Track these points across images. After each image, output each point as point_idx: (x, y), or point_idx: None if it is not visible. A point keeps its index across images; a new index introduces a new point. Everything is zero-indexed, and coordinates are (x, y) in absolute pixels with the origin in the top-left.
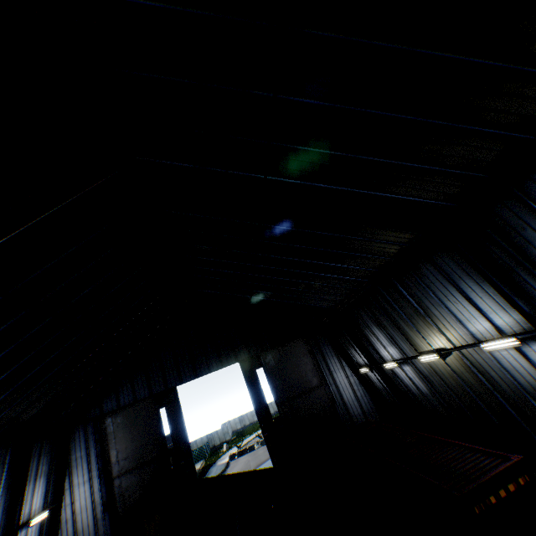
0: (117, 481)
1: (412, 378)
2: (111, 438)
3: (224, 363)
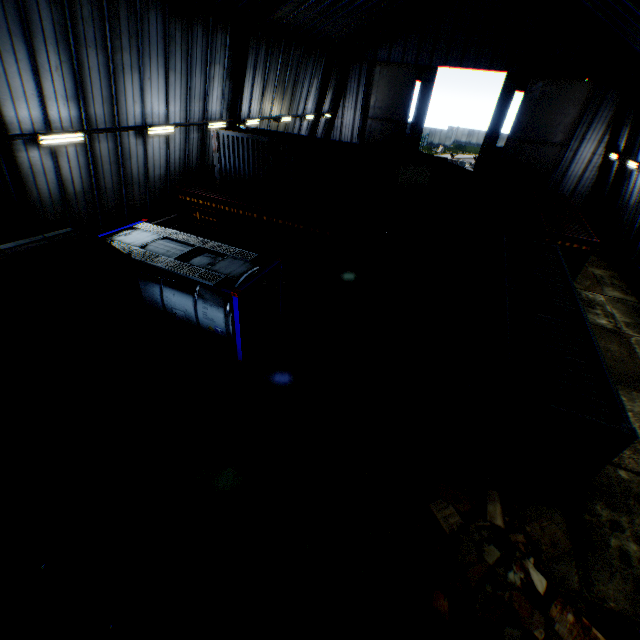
0: (369, 122)
1: (634, 187)
2: (375, 87)
3: (491, 67)
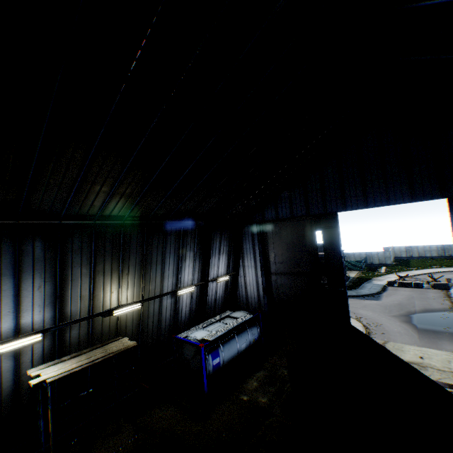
0: (274, 277)
1: None
2: (270, 243)
3: (415, 196)
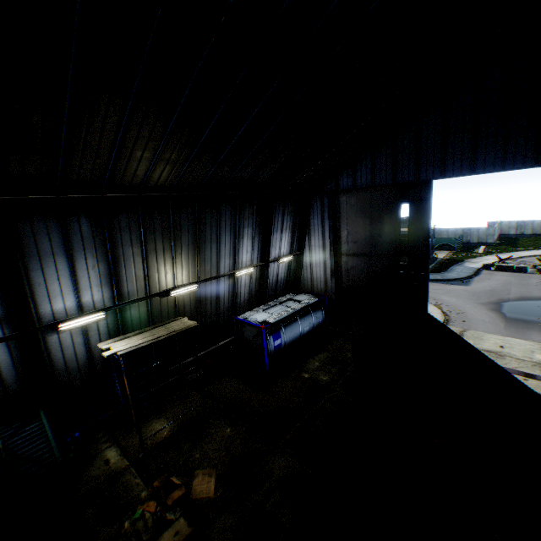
0: (344, 258)
1: None
2: (343, 218)
3: None
